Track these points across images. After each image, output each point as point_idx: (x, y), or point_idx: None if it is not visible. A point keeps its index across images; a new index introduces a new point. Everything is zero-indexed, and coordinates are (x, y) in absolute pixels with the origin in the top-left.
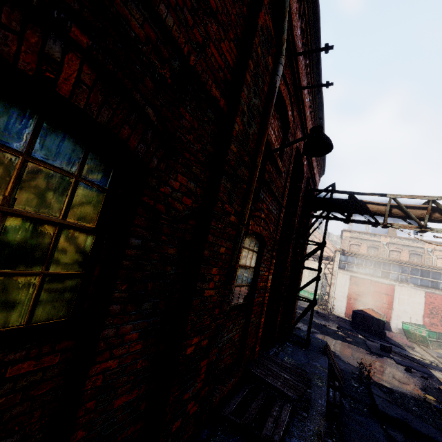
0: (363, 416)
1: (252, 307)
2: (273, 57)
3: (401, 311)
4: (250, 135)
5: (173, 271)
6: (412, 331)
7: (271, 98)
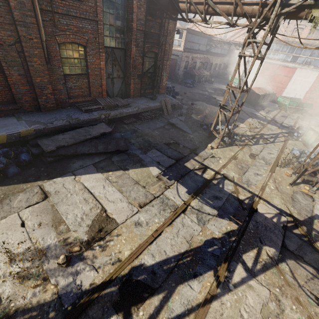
0: (161, 122)
1: (89, 76)
2: None
3: (292, 89)
4: (24, 1)
5: (20, 60)
6: (281, 102)
7: None
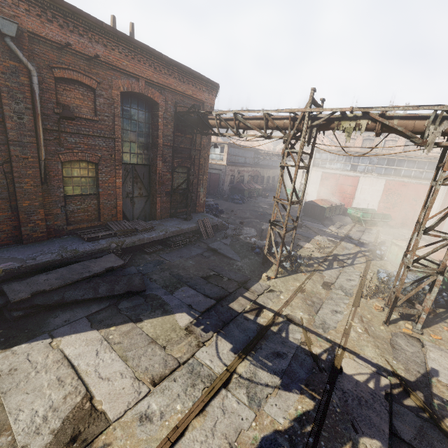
0: (199, 249)
1: (99, 196)
2: (26, 75)
3: (361, 199)
4: (25, 122)
5: (5, 181)
6: (352, 214)
7: (34, 97)
